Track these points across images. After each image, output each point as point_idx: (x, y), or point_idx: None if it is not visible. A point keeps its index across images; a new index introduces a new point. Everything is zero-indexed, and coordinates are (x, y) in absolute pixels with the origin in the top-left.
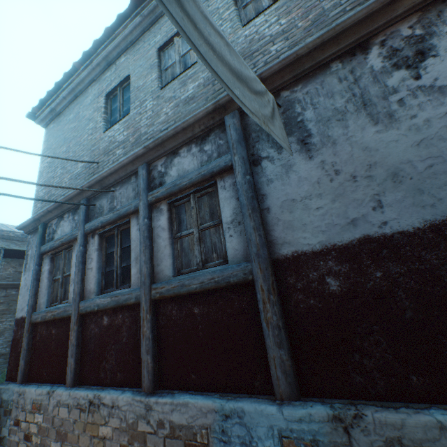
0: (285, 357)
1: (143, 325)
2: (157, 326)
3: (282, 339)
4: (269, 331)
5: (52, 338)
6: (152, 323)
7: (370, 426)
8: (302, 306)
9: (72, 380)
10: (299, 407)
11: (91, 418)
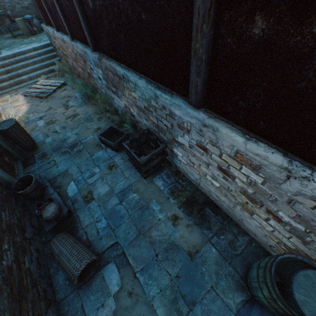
0: (88, 36)
1: (57, 7)
2: (62, 9)
3: (85, 28)
4: (82, 23)
5: (41, 3)
6: (59, 7)
7: (103, 63)
8: (88, 14)
9: (56, 29)
10: (94, 54)
11: (66, 46)
